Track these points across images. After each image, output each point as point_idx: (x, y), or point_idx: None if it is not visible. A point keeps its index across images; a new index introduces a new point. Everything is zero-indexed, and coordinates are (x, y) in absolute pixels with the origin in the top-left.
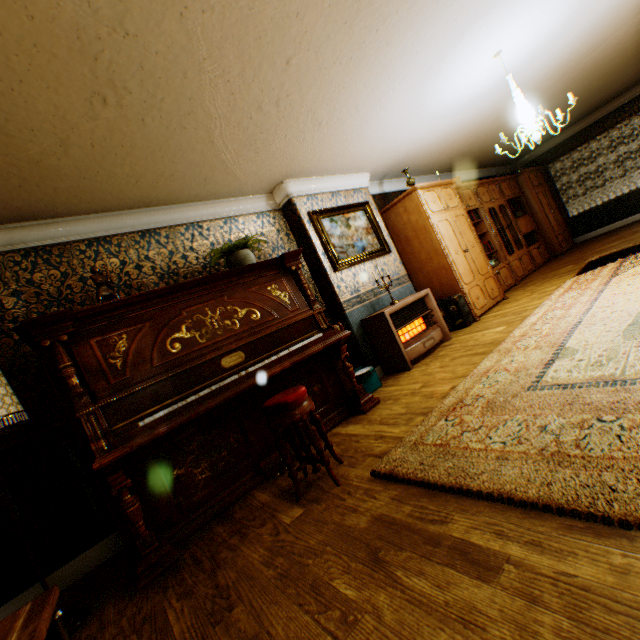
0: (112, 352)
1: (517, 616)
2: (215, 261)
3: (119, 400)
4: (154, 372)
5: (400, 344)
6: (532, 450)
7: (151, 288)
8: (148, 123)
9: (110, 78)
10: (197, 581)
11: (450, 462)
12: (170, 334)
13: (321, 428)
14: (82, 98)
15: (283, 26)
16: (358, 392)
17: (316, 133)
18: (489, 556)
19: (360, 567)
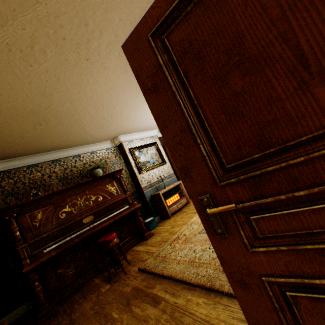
0: (35, 219)
1: (158, 316)
2: (85, 173)
3: (36, 240)
4: (53, 227)
5: (166, 206)
6: (187, 259)
7: (55, 185)
8: (58, 127)
9: (43, 119)
10: (63, 318)
11: (163, 264)
12: (61, 209)
13: (122, 249)
14: (32, 125)
15: (111, 100)
16: (144, 230)
17: (130, 122)
18: (160, 299)
19: (122, 306)
